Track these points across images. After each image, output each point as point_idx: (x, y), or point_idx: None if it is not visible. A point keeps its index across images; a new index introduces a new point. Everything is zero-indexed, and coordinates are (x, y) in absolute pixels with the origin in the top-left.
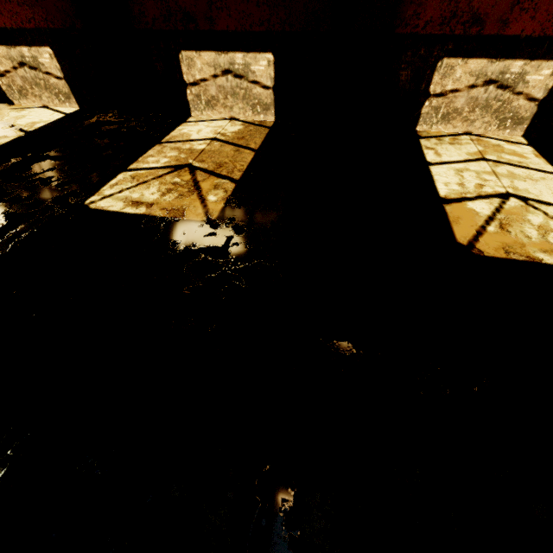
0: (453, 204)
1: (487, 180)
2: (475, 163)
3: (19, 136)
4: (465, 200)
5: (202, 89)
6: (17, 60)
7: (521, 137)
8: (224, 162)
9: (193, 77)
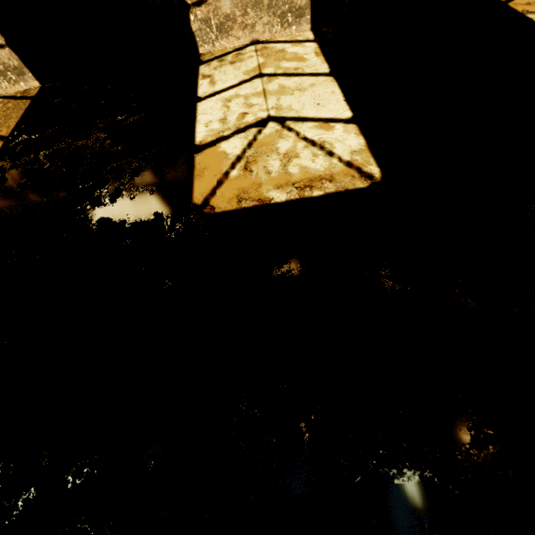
0: (205, 151)
1: (253, 104)
2: (248, 84)
3: None
4: (220, 142)
5: None
6: None
7: (310, 32)
8: None
9: None
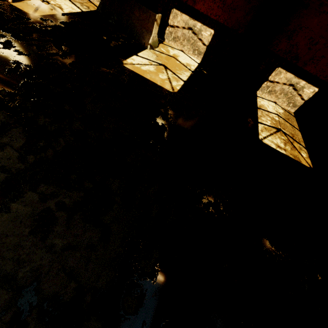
0: None
1: None
2: None
3: (191, 74)
4: None
5: (273, 85)
6: (189, 25)
7: None
8: (293, 134)
9: (274, 79)
